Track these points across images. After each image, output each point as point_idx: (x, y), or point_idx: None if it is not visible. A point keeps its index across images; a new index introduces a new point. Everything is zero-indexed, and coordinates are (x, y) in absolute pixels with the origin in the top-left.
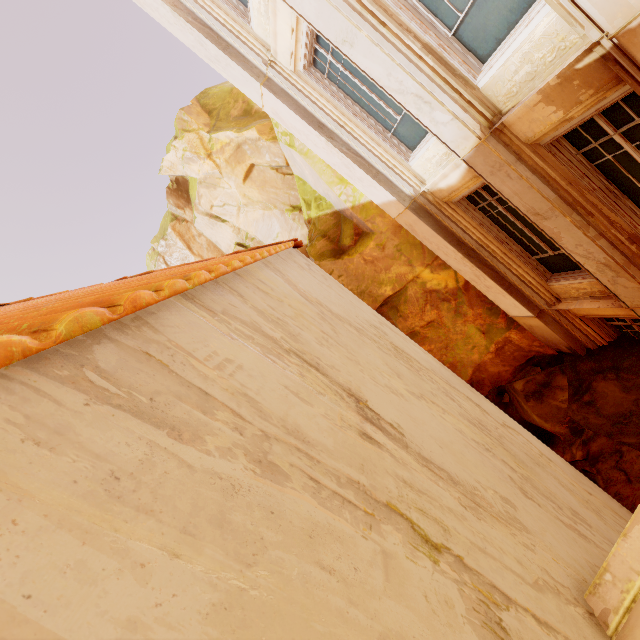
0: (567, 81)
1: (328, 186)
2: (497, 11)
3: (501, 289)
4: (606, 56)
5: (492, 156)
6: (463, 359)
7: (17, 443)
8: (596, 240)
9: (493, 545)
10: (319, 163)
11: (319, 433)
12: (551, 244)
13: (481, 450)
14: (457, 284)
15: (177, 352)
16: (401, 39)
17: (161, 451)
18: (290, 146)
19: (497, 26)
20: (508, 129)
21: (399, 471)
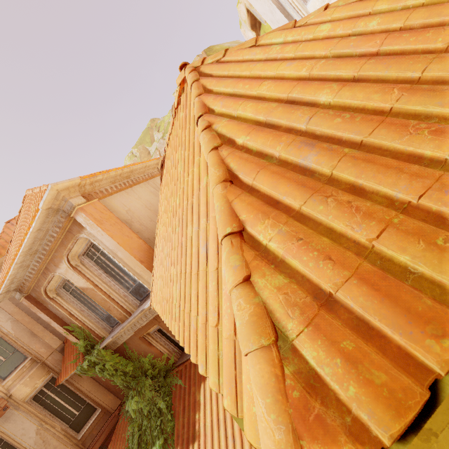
0: None
1: None
2: None
3: None
4: None
5: None
6: None
7: None
8: None
9: None
10: None
11: None
12: None
13: None
14: None
15: None
16: None
17: None
18: None
19: None
20: None
21: None
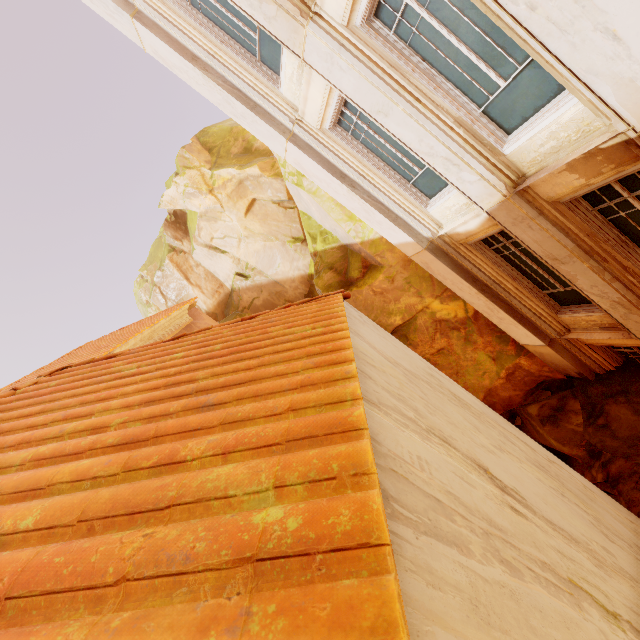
0: (591, 156)
1: (337, 223)
2: (525, 97)
3: (514, 321)
4: (628, 141)
5: (515, 210)
6: (474, 384)
7: (428, 590)
8: (611, 283)
9: (632, 602)
10: (328, 202)
11: (498, 517)
12: (562, 281)
13: (561, 497)
14: (466, 314)
15: (399, 461)
16: (434, 113)
17: (468, 570)
18: (298, 185)
19: (524, 108)
20: (531, 189)
21: (550, 541)
